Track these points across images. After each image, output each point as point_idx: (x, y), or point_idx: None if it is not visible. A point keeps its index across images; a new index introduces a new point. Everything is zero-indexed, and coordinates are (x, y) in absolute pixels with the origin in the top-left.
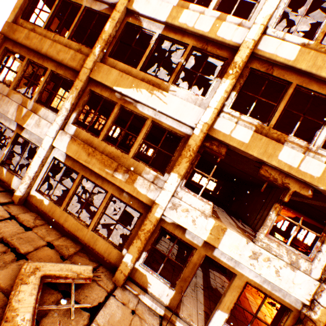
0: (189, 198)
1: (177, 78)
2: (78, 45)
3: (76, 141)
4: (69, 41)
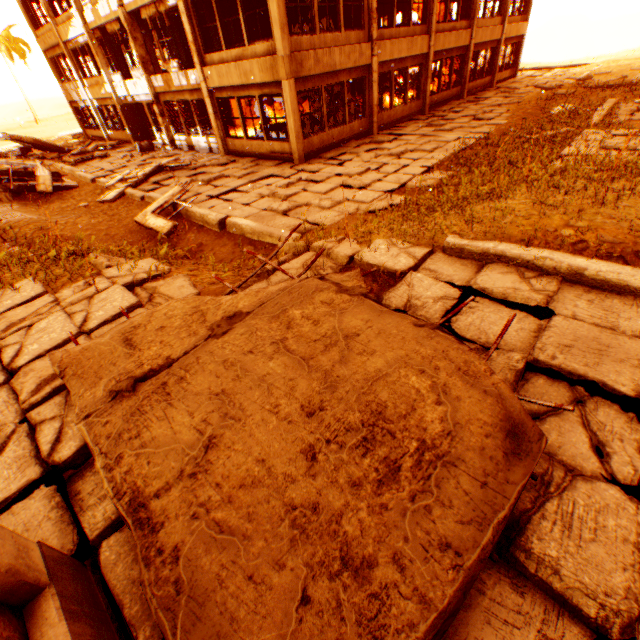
0: (116, 79)
1: (68, 3)
2: (50, 25)
3: (90, 89)
4: (48, 26)
